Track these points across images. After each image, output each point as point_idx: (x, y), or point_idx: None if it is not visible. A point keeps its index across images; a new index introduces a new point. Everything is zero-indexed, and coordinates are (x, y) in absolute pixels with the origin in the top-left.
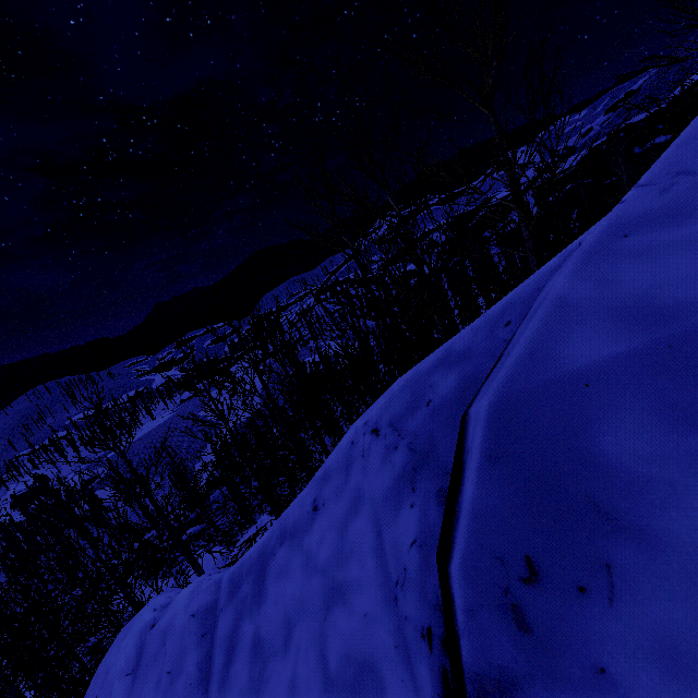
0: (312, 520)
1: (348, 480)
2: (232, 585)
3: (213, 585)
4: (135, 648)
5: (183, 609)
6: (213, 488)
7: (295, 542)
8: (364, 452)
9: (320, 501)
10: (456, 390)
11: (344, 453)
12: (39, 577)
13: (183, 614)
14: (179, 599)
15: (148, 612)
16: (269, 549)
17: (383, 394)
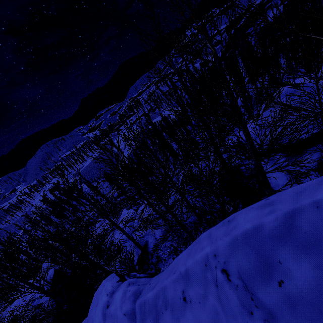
0: (183, 308)
1: (207, 297)
2: (141, 314)
3: (131, 296)
4: (102, 317)
5: (119, 308)
6: (123, 200)
7: (174, 316)
8: (218, 284)
9: (187, 295)
10: (316, 293)
11: (200, 269)
12: (67, 219)
13: (120, 311)
14: (116, 299)
15: (104, 296)
16: (159, 305)
17: (223, 225)
